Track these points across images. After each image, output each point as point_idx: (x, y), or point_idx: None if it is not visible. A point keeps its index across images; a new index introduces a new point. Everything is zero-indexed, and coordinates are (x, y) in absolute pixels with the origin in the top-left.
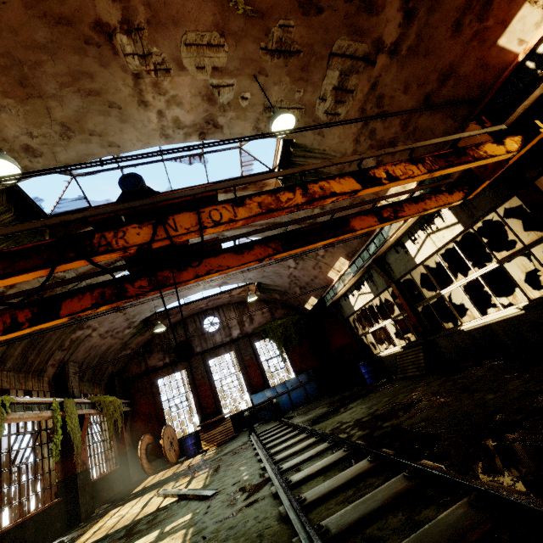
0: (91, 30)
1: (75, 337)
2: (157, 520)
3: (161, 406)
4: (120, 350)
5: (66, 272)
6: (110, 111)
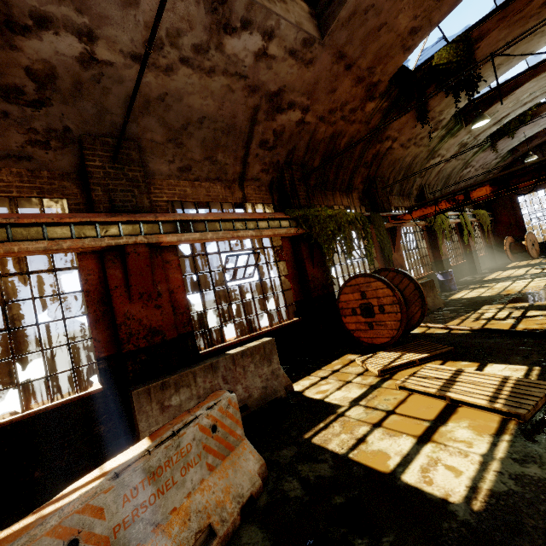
0: (536, 10)
1: (462, 174)
2: (545, 275)
3: (521, 218)
4: (485, 177)
5: (468, 139)
6: (533, 38)
